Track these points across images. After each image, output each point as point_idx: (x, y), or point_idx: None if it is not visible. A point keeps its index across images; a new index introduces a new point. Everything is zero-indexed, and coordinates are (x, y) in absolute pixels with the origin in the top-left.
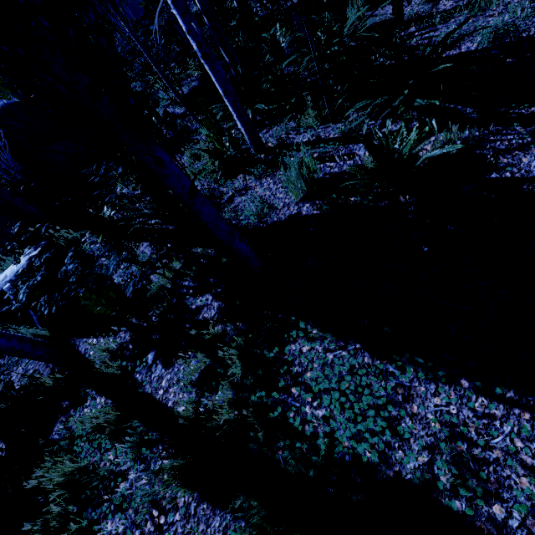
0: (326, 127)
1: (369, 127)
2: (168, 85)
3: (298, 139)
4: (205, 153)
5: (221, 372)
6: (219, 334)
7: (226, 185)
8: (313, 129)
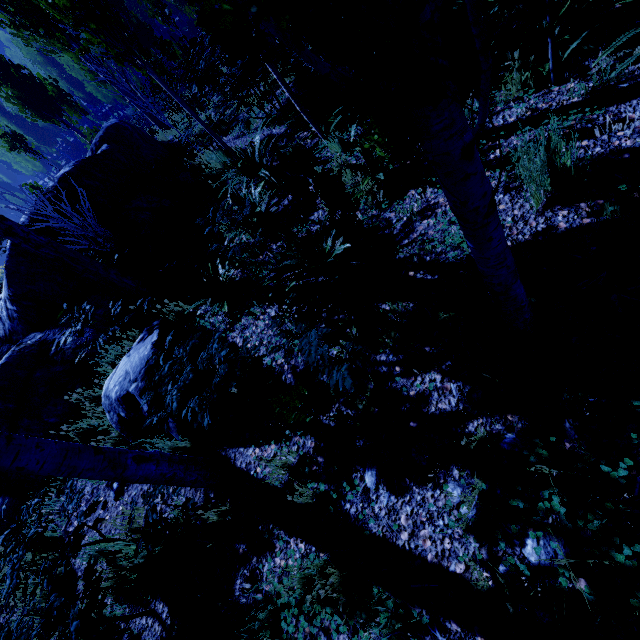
0: (544, 93)
1: (638, 73)
2: (285, 88)
3: (497, 121)
4: (346, 171)
5: (521, 505)
6: (483, 437)
7: (391, 208)
8: (518, 102)
